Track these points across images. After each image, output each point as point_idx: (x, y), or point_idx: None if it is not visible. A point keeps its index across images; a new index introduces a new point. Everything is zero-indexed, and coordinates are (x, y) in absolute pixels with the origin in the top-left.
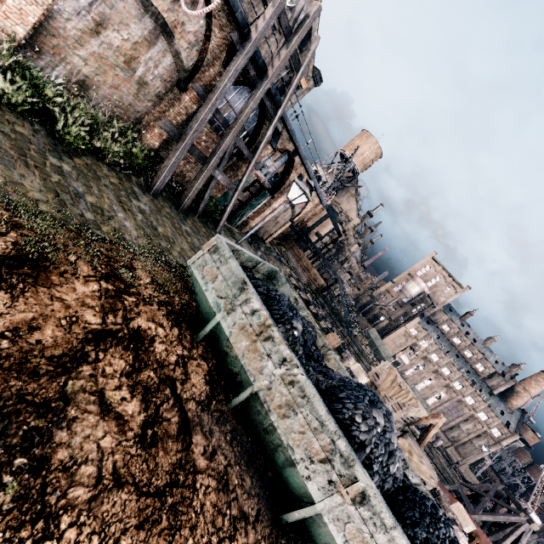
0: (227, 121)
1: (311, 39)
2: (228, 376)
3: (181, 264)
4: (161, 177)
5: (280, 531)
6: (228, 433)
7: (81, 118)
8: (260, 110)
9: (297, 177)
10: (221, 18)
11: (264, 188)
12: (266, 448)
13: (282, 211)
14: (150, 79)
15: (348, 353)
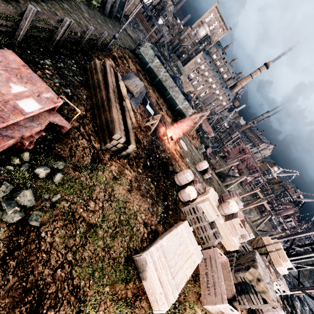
0: None
1: None
2: (151, 78)
3: (128, 48)
4: (108, 8)
5: (165, 100)
6: (155, 87)
7: None
8: None
9: None
10: None
11: None
12: (160, 90)
13: None
14: None
15: None
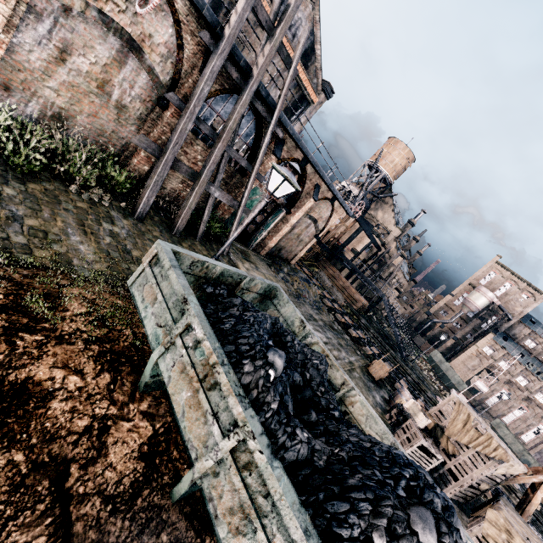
0: (214, 132)
1: (315, 53)
2: (185, 441)
3: None
4: (143, 198)
5: None
6: None
7: (33, 140)
8: (256, 118)
9: (312, 187)
10: (191, 23)
11: (279, 205)
12: None
13: (304, 227)
14: (129, 101)
15: (404, 383)
